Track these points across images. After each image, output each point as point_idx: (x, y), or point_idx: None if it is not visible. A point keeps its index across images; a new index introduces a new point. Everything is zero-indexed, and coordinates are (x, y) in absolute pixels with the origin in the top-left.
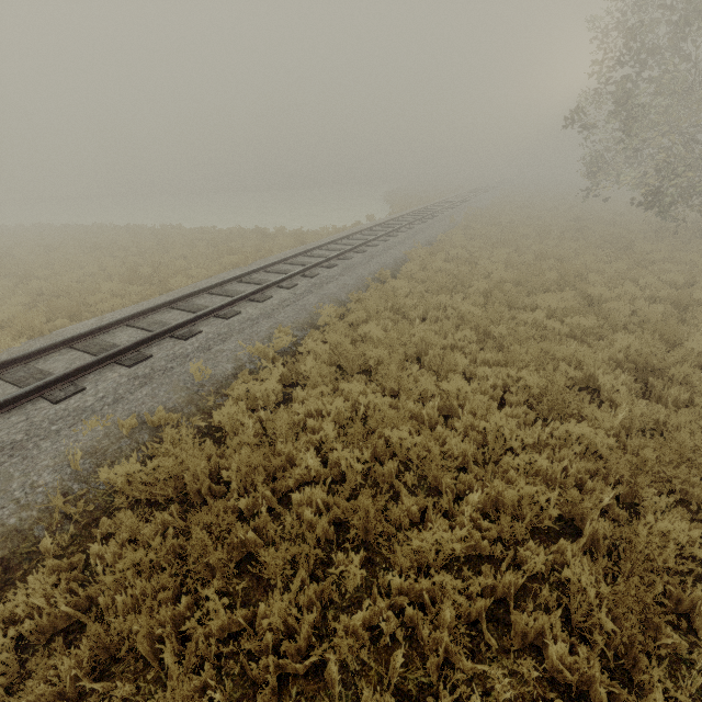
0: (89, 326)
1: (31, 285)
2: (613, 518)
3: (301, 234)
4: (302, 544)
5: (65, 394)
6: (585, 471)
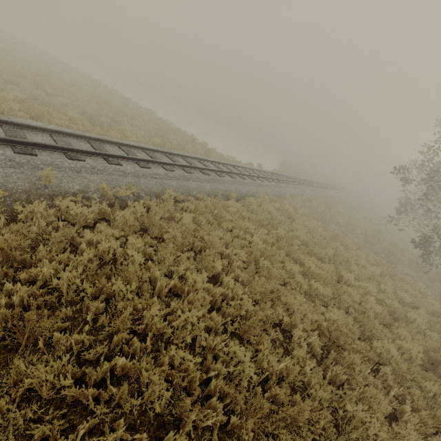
0: (33, 124)
1: (35, 92)
2: (212, 438)
3: (209, 150)
4: None
5: None
6: (221, 389)
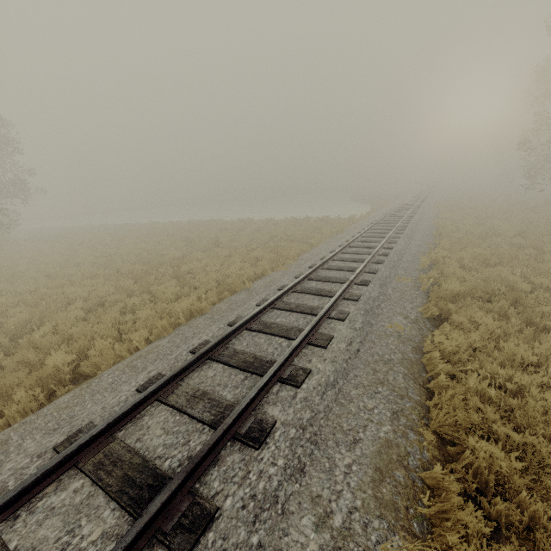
0: (312, 256)
1: (233, 245)
2: None
3: (352, 217)
4: None
5: (374, 270)
6: None
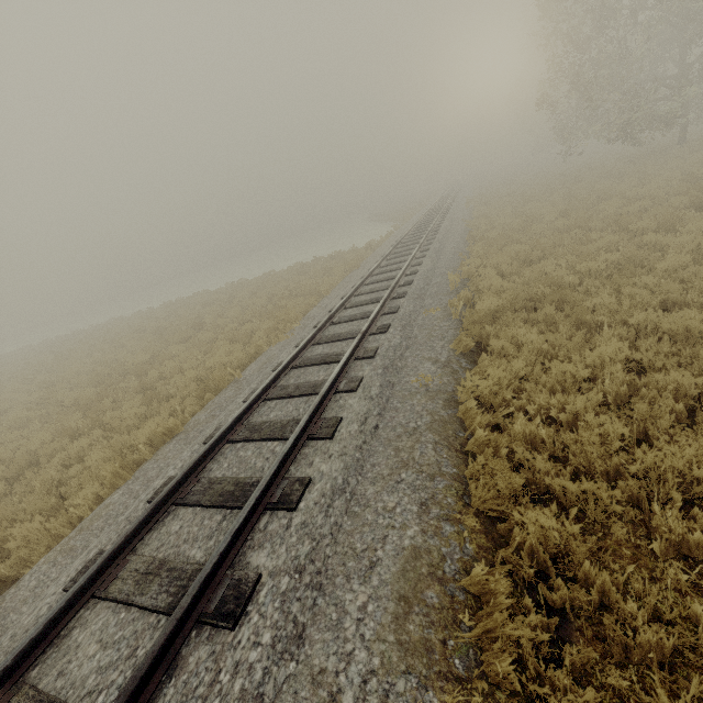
0: (321, 310)
1: (219, 322)
2: None
3: (369, 243)
4: (617, 280)
5: (395, 309)
6: None
